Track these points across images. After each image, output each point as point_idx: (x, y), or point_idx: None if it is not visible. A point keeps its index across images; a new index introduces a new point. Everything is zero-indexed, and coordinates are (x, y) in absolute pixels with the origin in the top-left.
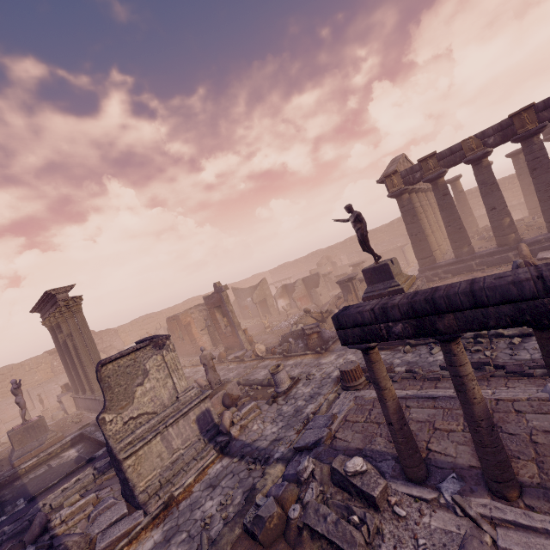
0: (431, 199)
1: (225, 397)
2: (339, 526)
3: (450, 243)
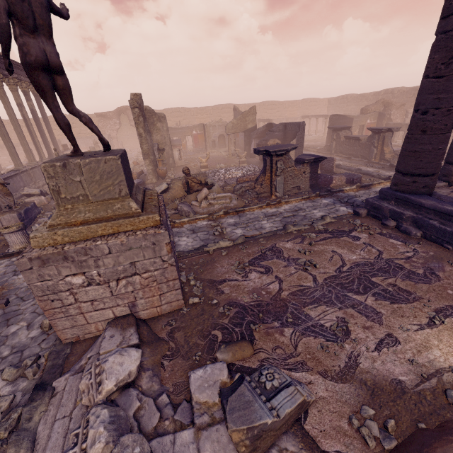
0: None
1: None
2: None
3: None
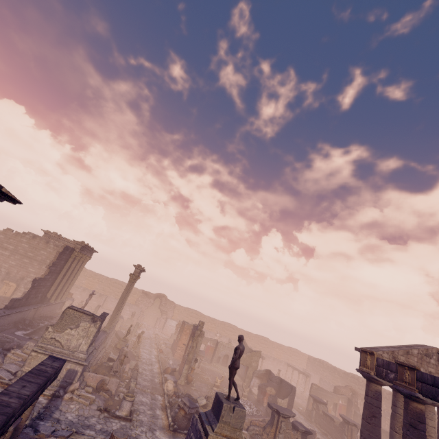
0: None
1: (101, 380)
2: None
3: None
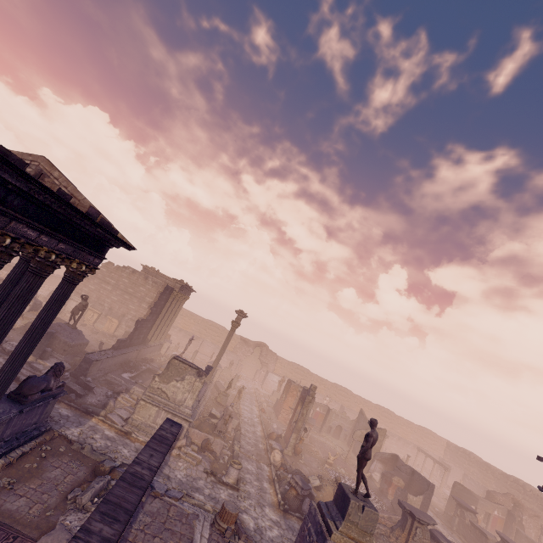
0: None
1: (206, 440)
2: (91, 488)
3: None
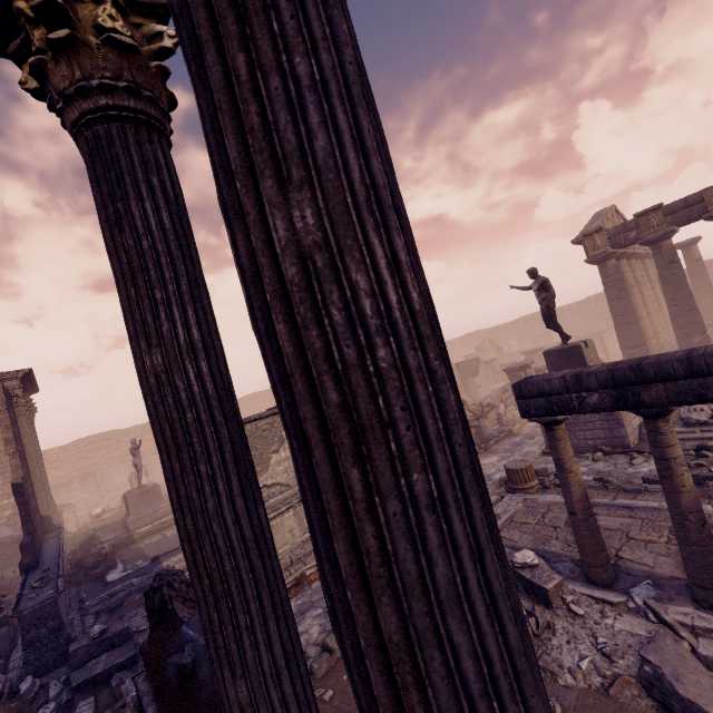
0: (650, 269)
1: None
2: None
3: (674, 329)
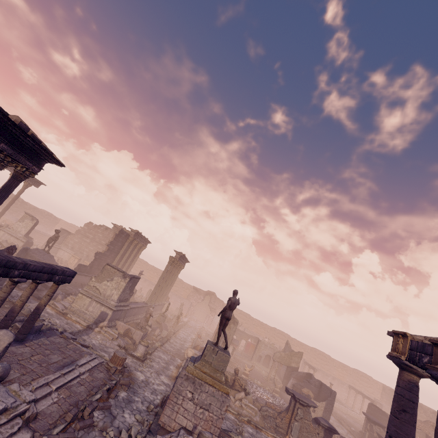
0: None
1: (127, 329)
2: None
3: None
